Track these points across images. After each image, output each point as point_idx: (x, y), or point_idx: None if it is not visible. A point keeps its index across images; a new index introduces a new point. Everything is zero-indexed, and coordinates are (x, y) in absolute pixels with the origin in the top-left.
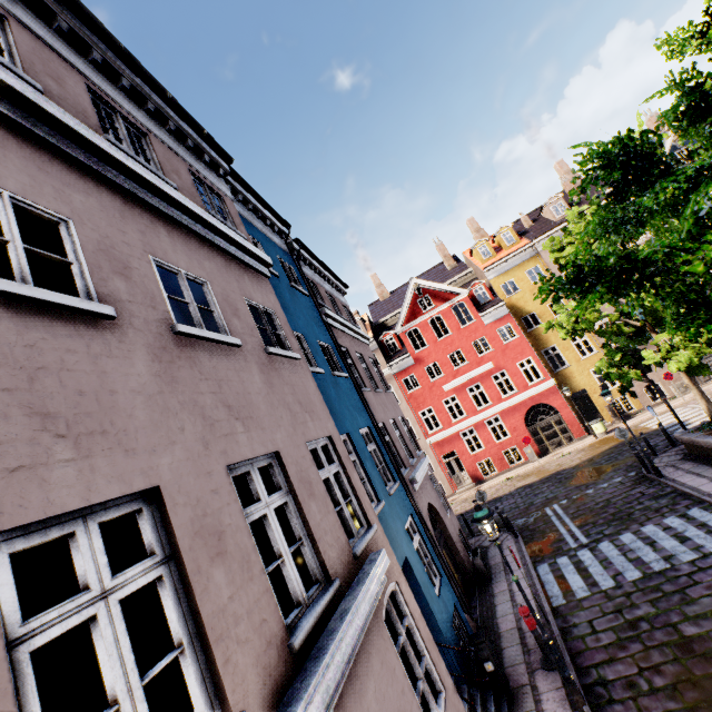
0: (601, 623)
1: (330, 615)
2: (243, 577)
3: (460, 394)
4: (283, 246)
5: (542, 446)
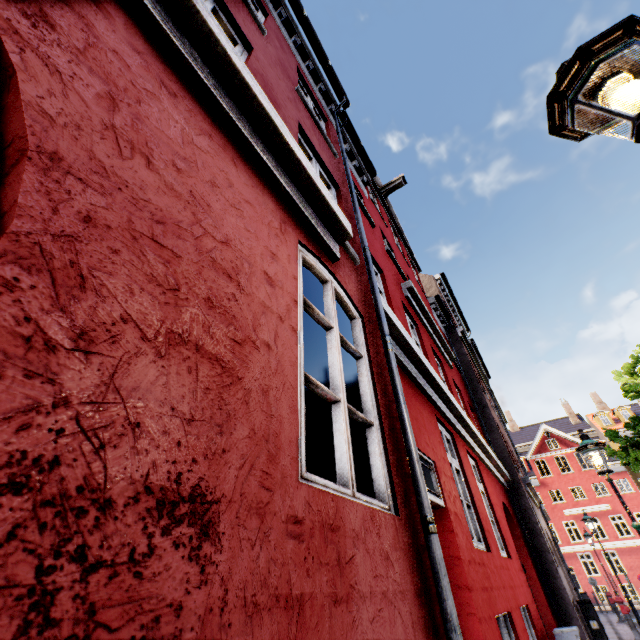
0: None
1: None
2: None
3: (578, 521)
4: None
5: None
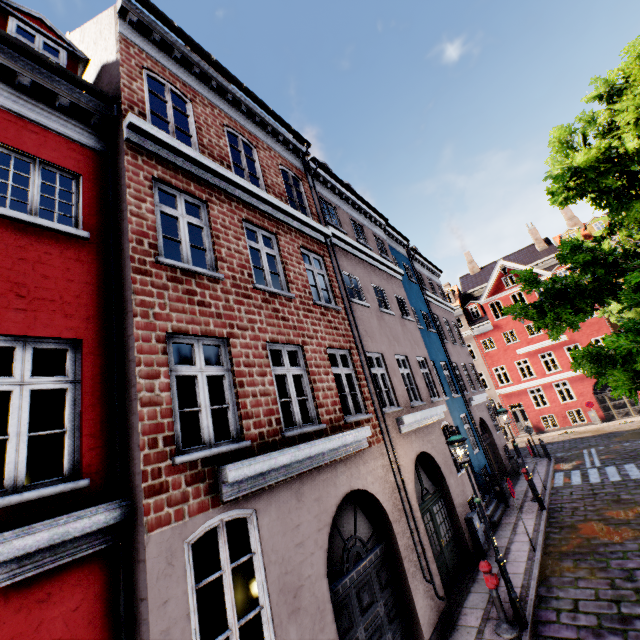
0: (577, 492)
1: (422, 409)
2: (400, 383)
3: (531, 358)
4: (404, 254)
5: (607, 413)
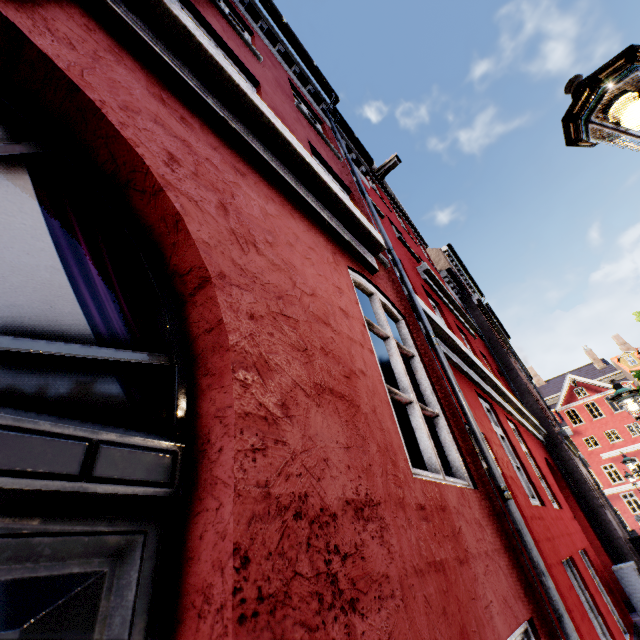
0: None
1: None
2: None
3: (616, 463)
4: None
5: None
